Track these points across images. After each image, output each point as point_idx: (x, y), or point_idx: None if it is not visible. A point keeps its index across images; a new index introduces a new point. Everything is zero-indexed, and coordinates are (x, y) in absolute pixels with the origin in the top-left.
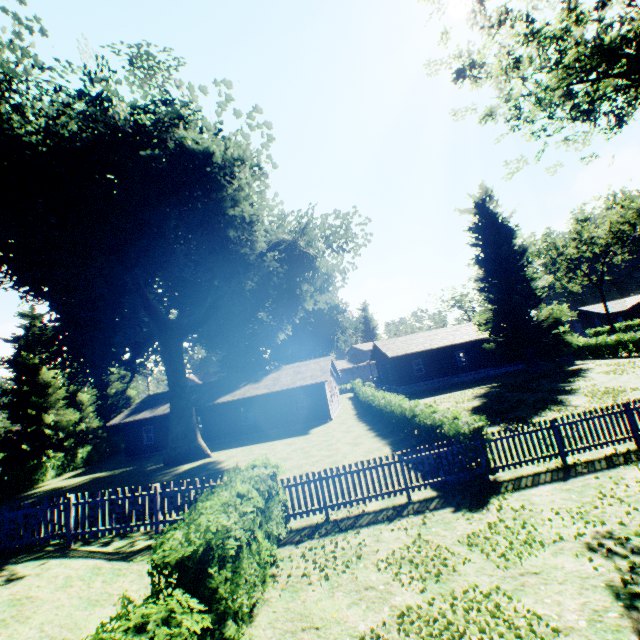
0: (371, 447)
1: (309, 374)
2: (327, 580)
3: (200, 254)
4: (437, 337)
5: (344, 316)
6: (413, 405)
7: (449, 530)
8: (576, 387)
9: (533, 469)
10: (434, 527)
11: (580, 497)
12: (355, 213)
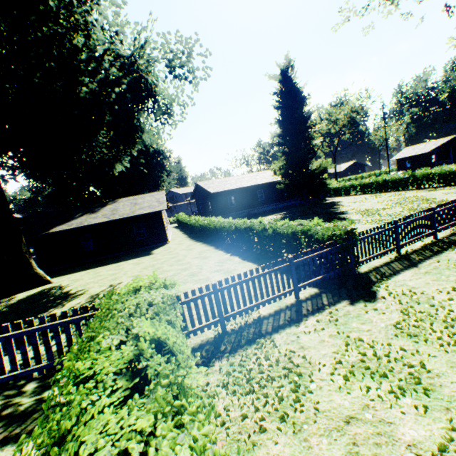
0: (221, 259)
1: (147, 205)
2: (282, 419)
3: (4, 40)
4: (244, 180)
5: (169, 161)
6: (258, 221)
7: (368, 324)
8: (345, 210)
9: (380, 261)
10: (350, 323)
11: (446, 277)
12: (197, 41)
